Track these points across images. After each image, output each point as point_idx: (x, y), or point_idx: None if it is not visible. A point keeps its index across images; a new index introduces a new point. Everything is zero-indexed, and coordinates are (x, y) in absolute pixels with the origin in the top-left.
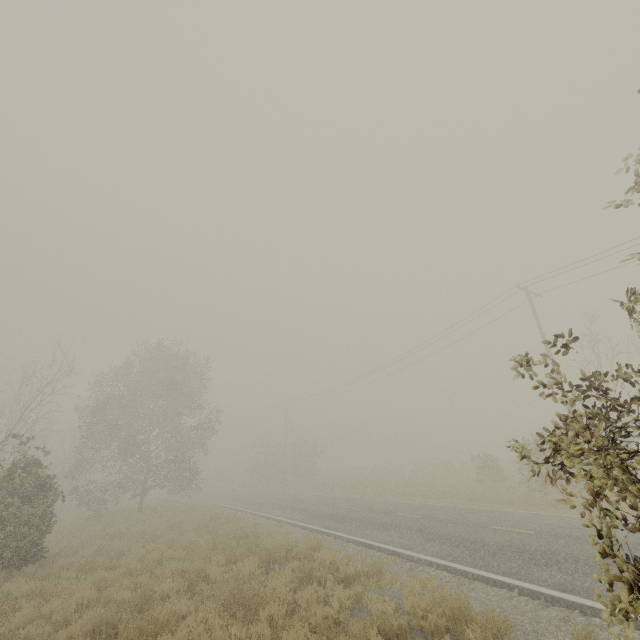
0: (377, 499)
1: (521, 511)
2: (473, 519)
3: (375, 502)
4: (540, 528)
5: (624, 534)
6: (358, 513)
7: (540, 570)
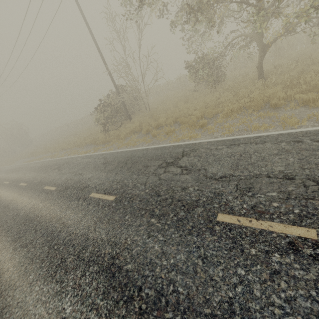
0: (36, 162)
1: (83, 155)
2: (47, 178)
3: (29, 168)
4: (64, 181)
5: (91, 175)
6: (1, 190)
7: (6, 250)
